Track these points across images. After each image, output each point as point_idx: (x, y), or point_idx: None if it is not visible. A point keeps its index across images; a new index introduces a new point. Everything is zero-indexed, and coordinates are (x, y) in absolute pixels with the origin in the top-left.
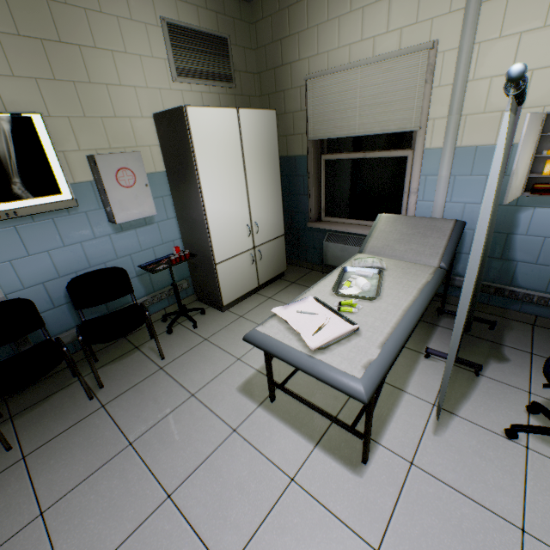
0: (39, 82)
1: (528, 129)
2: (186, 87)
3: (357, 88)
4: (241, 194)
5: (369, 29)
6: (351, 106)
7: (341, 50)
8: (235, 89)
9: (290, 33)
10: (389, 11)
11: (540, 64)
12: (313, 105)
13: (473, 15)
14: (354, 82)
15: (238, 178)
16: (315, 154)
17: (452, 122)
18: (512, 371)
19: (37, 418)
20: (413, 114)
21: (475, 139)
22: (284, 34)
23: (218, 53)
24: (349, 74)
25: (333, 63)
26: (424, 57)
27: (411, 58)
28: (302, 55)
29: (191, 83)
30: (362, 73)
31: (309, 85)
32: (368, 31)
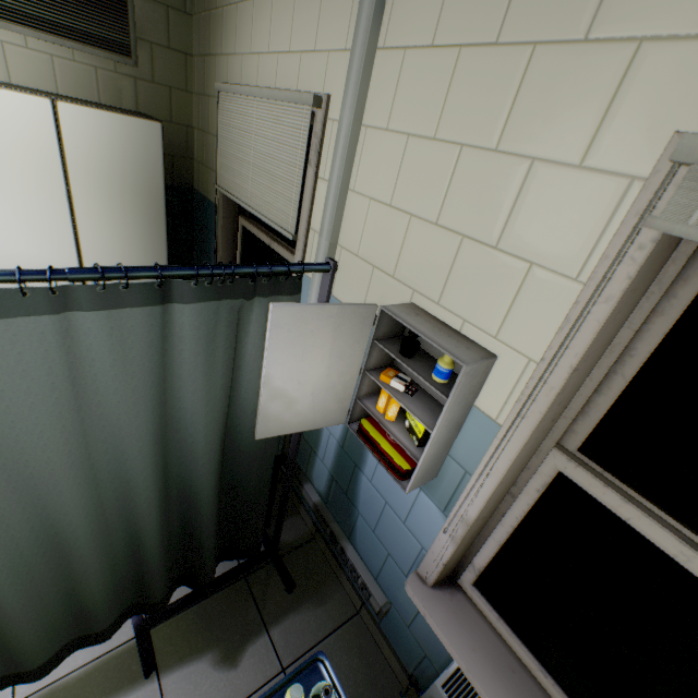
0: None
1: (293, 330)
2: (14, 38)
3: (253, 131)
4: (58, 234)
5: (276, 37)
6: (247, 159)
7: (253, 58)
8: (137, 69)
9: (218, 4)
10: (295, 14)
11: (421, 210)
12: (222, 135)
13: (358, 68)
14: (251, 121)
15: (52, 209)
16: (230, 211)
17: (322, 249)
18: (210, 693)
19: None
20: (292, 210)
21: (346, 294)
22: (214, 3)
23: (100, 1)
24: (248, 104)
25: (246, 76)
26: (308, 118)
27: (296, 111)
28: (225, 48)
29: (25, 35)
30: (258, 110)
31: (221, 101)
32: (275, 39)
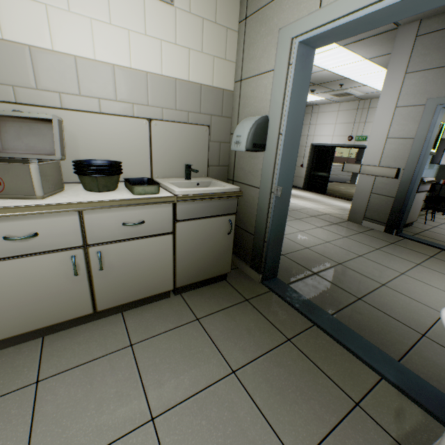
0: (444, 114)
1: None
2: None
3: None
4: None
5: None
6: None
7: None
8: None
9: None
10: None
11: None
12: None
13: None
14: None
15: None
16: None
17: None
18: None
19: (419, 221)
20: None
21: None
22: None
23: None
24: None
25: None
26: None
27: None
28: None
29: None
30: None
31: None
32: None
